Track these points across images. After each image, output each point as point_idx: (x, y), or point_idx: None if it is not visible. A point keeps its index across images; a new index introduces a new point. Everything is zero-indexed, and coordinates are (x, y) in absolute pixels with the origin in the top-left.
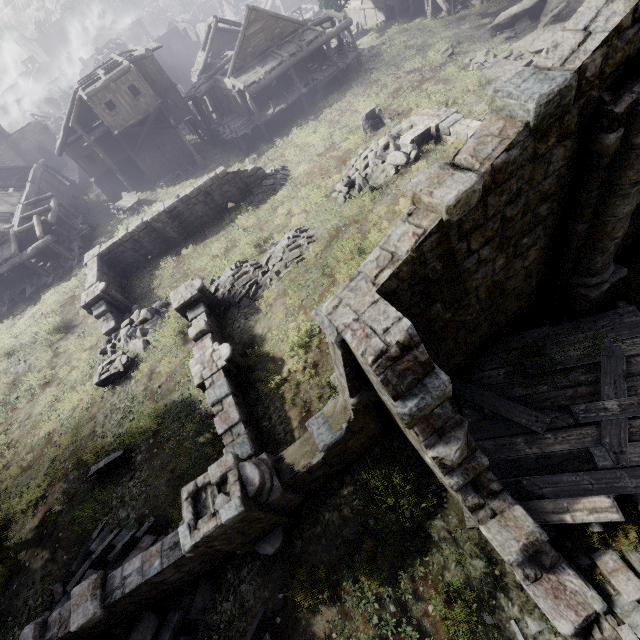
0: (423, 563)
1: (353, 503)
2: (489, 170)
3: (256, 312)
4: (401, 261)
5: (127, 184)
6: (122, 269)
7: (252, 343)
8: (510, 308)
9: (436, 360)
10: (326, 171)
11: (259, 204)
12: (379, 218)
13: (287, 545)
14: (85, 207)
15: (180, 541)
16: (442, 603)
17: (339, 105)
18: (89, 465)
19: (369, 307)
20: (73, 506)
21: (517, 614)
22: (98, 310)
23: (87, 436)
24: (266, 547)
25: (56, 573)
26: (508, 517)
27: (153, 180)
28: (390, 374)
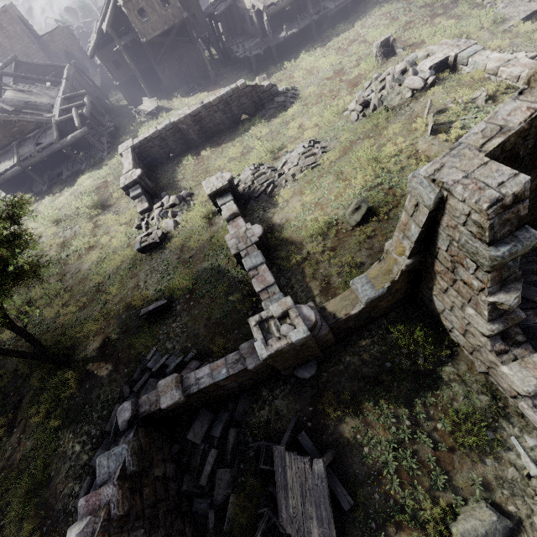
0: (434, 395)
1: (371, 351)
2: None
3: (273, 206)
4: (514, 130)
5: (147, 91)
6: (148, 163)
7: (271, 230)
8: None
9: None
10: (337, 92)
11: (270, 118)
12: (393, 134)
13: (315, 375)
14: (107, 109)
15: (257, 351)
16: (450, 422)
17: (347, 34)
18: (138, 309)
19: (479, 167)
20: (127, 336)
21: (517, 433)
22: (135, 192)
23: (132, 288)
24: (303, 373)
25: (120, 380)
26: (528, 361)
27: (169, 90)
28: (497, 221)
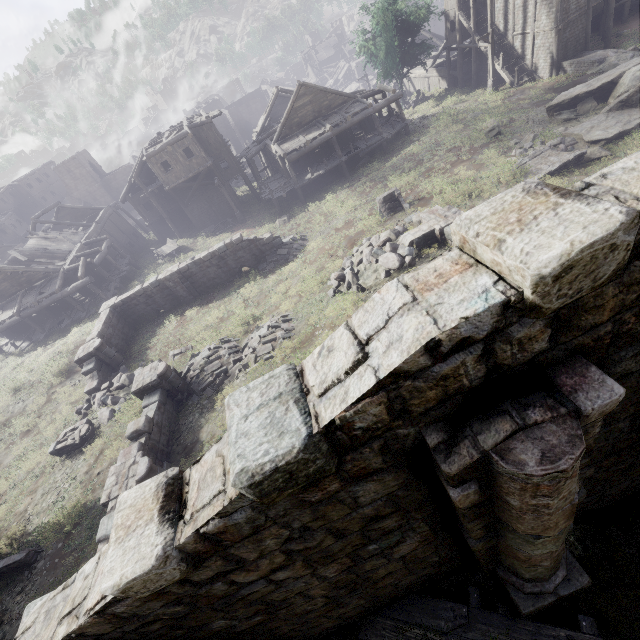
0: None
1: None
2: (193, 538)
3: (212, 408)
4: (73, 627)
5: (175, 230)
6: (134, 320)
7: (192, 449)
8: (401, 580)
9: (276, 637)
10: (334, 251)
11: (269, 273)
12: None
13: None
14: (142, 244)
15: None
16: None
17: (374, 176)
18: None
19: None
20: None
21: None
22: (87, 367)
23: (19, 513)
24: None
25: None
26: None
27: (198, 228)
28: None
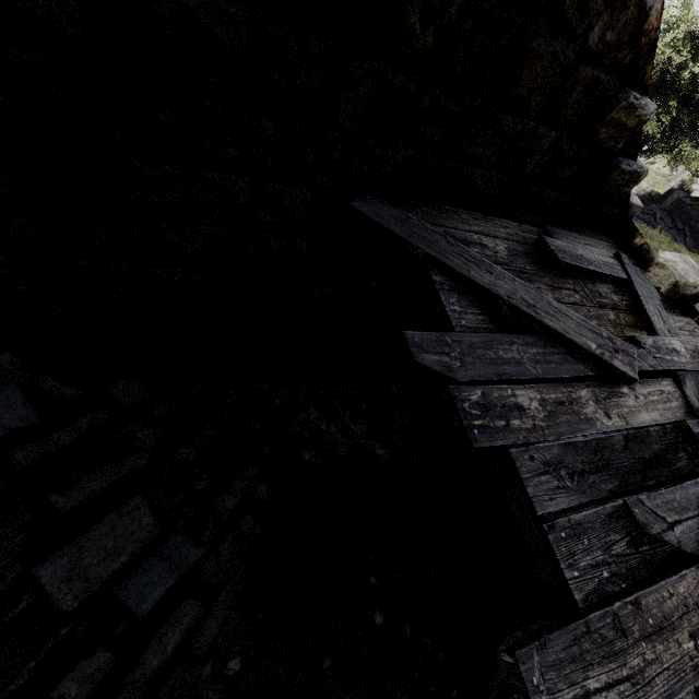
0: None
1: None
2: None
3: None
4: None
5: None
6: None
7: None
8: None
9: None
10: None
11: None
12: None
13: None
14: None
15: None
16: None
17: None
18: None
19: None
20: None
21: None
22: None
23: None
24: None
25: None
26: None
27: None
28: None
